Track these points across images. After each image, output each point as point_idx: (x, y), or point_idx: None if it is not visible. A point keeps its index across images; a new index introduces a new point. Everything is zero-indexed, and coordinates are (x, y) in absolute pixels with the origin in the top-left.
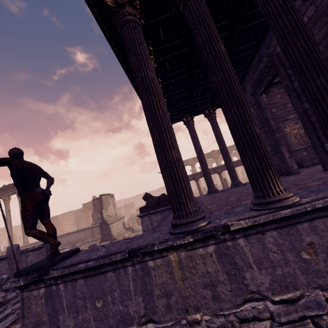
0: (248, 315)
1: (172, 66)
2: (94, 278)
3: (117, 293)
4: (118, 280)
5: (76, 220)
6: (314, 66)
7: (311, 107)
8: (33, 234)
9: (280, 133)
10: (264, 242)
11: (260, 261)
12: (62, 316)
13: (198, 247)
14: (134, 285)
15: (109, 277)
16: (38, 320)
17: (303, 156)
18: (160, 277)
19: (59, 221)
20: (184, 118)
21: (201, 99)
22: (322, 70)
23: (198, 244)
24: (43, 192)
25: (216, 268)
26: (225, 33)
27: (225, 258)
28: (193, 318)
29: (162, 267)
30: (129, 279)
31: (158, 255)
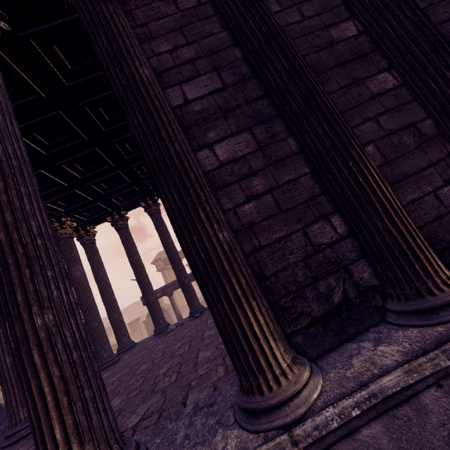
0: None
1: None
2: None
3: None
4: None
5: None
6: None
7: None
8: None
9: None
10: None
11: None
12: None
13: None
14: None
15: None
16: None
17: None
18: None
19: None
20: (108, 216)
21: (116, 191)
22: None
23: None
24: None
25: None
26: (55, 110)
27: None
28: None
29: None
30: None
31: None
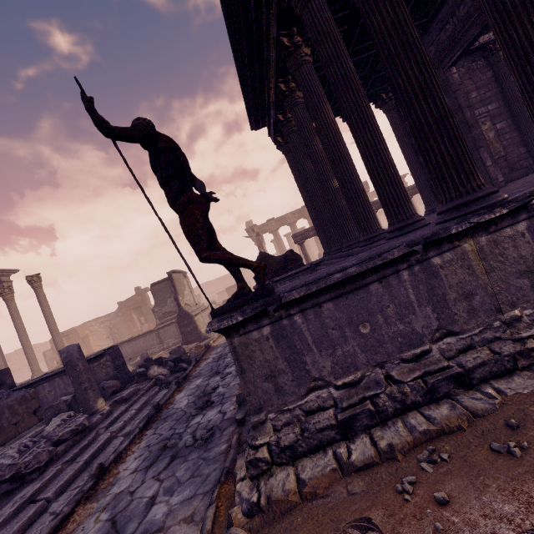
0: None
1: (333, 3)
2: (348, 297)
3: (391, 309)
4: (389, 292)
5: (110, 330)
6: None
7: None
8: (219, 256)
9: (479, 129)
10: None
11: None
12: (309, 358)
13: (504, 227)
14: (416, 294)
15: (373, 291)
16: (270, 371)
17: None
18: (454, 276)
19: (79, 336)
20: (312, 122)
21: None
22: None
23: (505, 221)
24: (203, 198)
25: (531, 250)
26: None
27: None
28: (511, 316)
29: (454, 262)
30: (406, 288)
31: (447, 247)
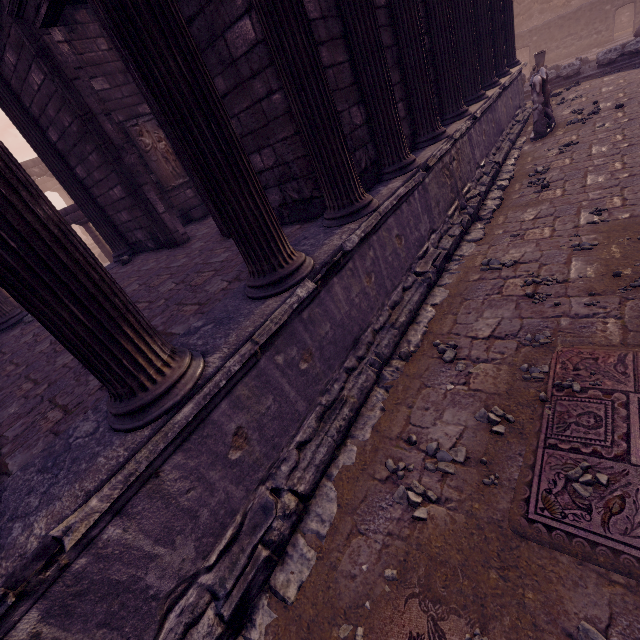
0: (176, 636)
1: None
2: None
3: None
4: None
5: None
6: (152, 9)
7: (175, 132)
8: None
9: (134, 155)
10: (165, 489)
11: (167, 529)
12: None
13: None
14: None
15: None
16: None
17: (188, 199)
18: None
19: None
20: None
21: None
22: (174, 30)
23: None
24: None
25: None
26: None
27: (83, 601)
28: None
29: None
30: None
31: None
